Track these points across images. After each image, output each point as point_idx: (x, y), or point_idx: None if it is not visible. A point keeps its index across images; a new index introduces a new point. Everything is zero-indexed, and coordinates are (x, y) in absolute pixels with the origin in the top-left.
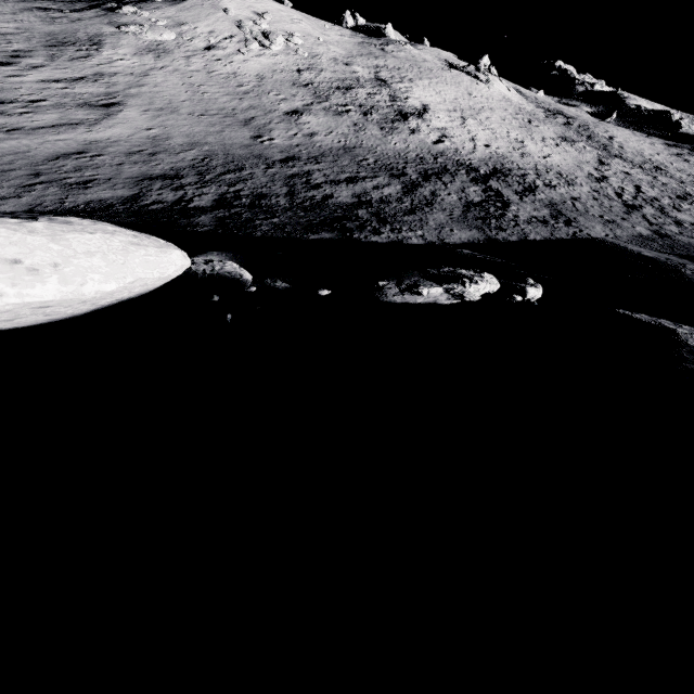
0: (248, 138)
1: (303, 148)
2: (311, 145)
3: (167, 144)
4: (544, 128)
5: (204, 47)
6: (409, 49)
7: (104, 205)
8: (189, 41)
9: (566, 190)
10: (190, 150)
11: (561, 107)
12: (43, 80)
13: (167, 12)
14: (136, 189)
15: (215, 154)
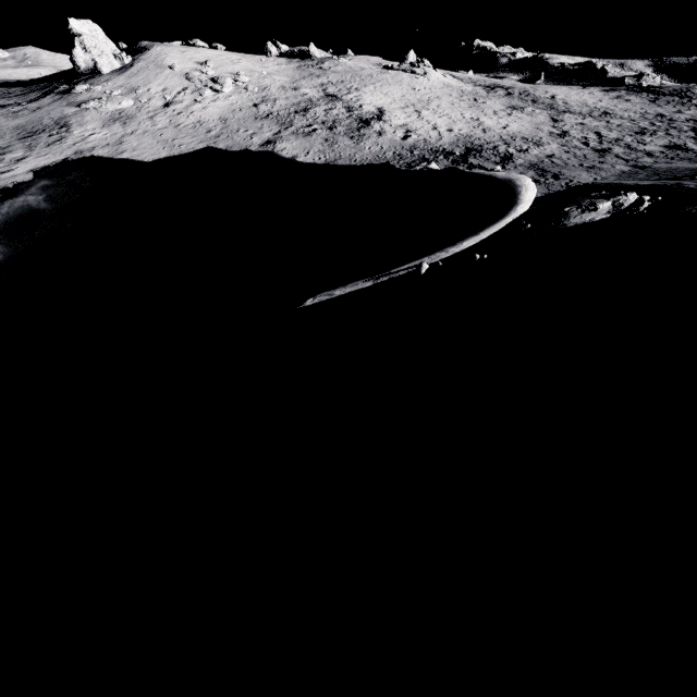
0: None
1: None
2: None
3: None
4: (491, 103)
5: (162, 105)
6: (343, 62)
7: None
8: (147, 103)
9: (538, 151)
10: None
11: (495, 81)
12: (32, 170)
13: (118, 82)
14: None
15: None
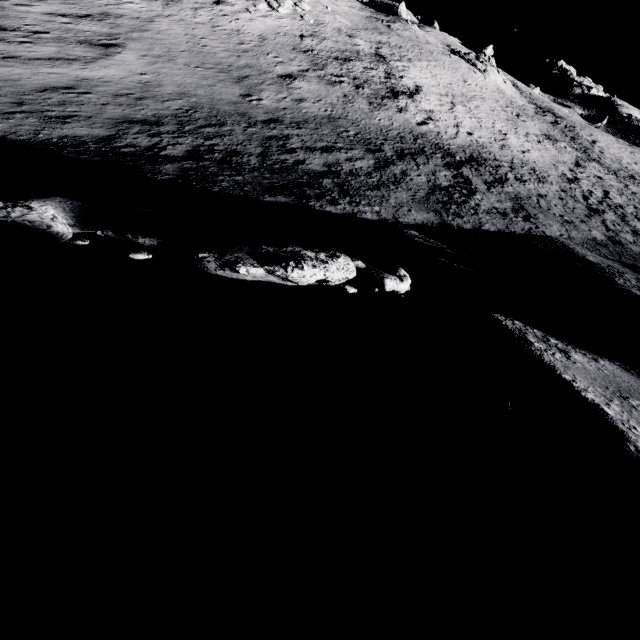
0: (238, 95)
1: (288, 112)
2: (297, 111)
3: (156, 91)
4: (531, 124)
5: (213, 0)
6: (415, 29)
7: (77, 142)
8: None
9: (535, 186)
10: (177, 99)
11: (553, 106)
12: (50, 13)
13: None
14: (113, 130)
15: (200, 107)
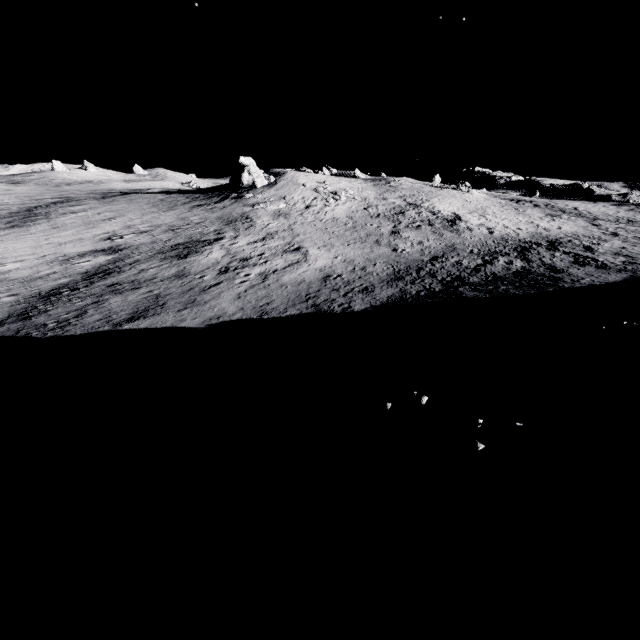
0: (391, 251)
1: (427, 251)
2: (429, 249)
3: (358, 263)
4: (530, 211)
5: (304, 207)
6: (403, 182)
7: (398, 297)
8: (294, 206)
9: (608, 244)
10: (375, 264)
11: (514, 196)
12: (249, 243)
13: (270, 193)
14: (395, 287)
15: (392, 263)
